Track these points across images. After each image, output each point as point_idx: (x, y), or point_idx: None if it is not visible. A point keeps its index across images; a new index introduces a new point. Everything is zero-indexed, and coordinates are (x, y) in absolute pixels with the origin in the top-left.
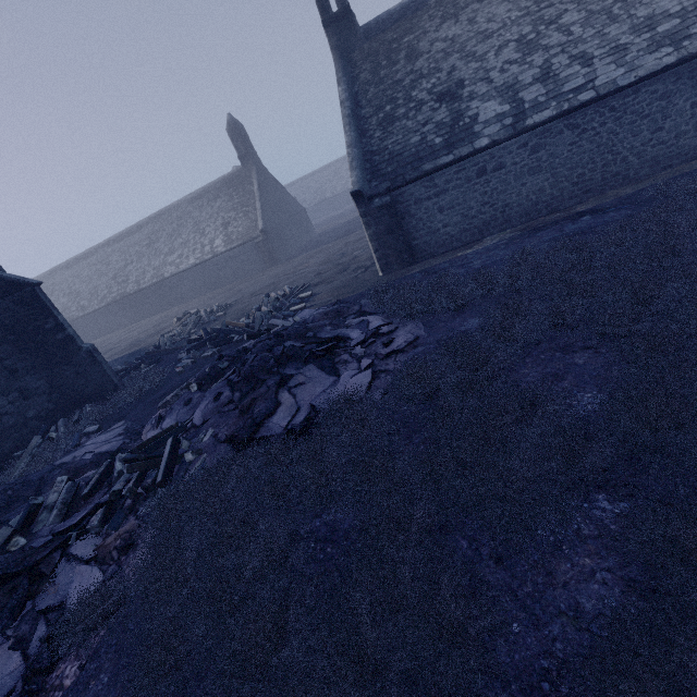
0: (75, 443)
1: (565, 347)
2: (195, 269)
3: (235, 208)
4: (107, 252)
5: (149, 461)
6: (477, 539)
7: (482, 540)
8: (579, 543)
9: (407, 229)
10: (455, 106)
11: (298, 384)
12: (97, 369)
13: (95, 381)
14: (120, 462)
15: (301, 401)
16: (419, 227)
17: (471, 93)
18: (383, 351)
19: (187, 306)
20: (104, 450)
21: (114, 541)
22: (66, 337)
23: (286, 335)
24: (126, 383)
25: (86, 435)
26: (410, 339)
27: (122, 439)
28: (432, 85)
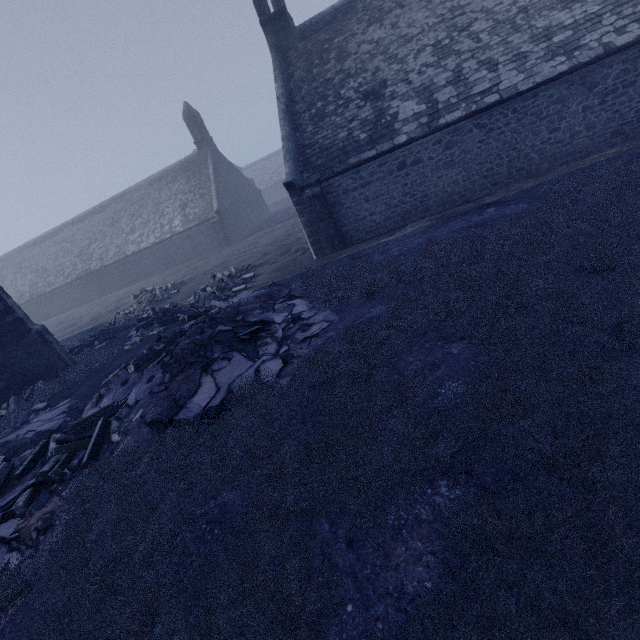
0: (23, 420)
1: (447, 337)
2: (155, 247)
3: (192, 190)
4: (72, 230)
5: (78, 442)
6: (336, 523)
7: (341, 524)
8: (417, 528)
9: (337, 216)
10: (378, 104)
11: (221, 368)
12: (48, 349)
13: (46, 360)
14: (54, 442)
15: (220, 384)
16: (348, 214)
17: (392, 92)
18: (299, 335)
19: (148, 282)
20: (45, 428)
21: (36, 521)
22: (16, 319)
23: (218, 319)
24: (78, 361)
25: (35, 411)
26: (324, 324)
27: (64, 417)
28: (359, 84)
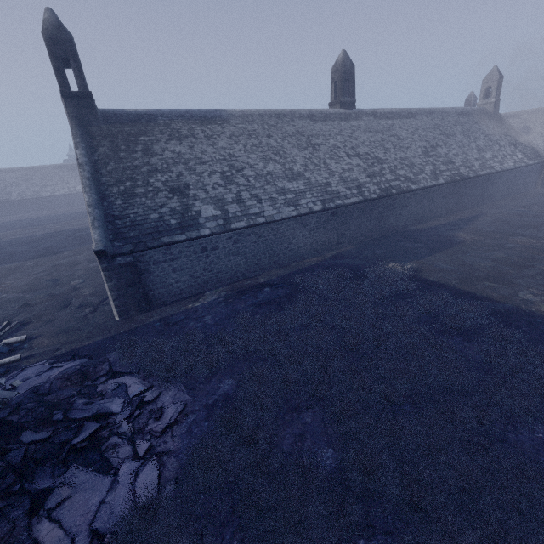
0: None
1: (297, 408)
2: None
3: None
4: None
5: None
6: None
7: None
8: None
9: (146, 282)
10: (185, 200)
11: (62, 501)
12: None
13: None
14: None
15: (72, 527)
16: (156, 281)
17: (195, 195)
18: (159, 427)
19: None
20: None
21: None
22: None
23: (21, 424)
24: None
25: None
26: (180, 407)
27: None
28: (166, 179)
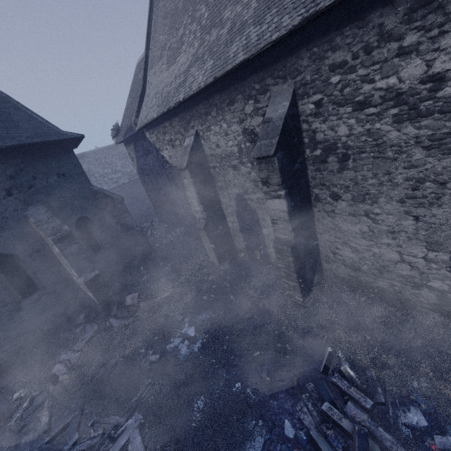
0: None
1: None
2: None
3: None
4: None
5: None
6: None
7: None
8: None
9: None
10: None
11: None
12: None
13: None
14: None
15: None
16: None
17: None
18: None
19: None
20: None
21: None
22: None
23: None
24: None
25: None
26: None
27: None
28: None
